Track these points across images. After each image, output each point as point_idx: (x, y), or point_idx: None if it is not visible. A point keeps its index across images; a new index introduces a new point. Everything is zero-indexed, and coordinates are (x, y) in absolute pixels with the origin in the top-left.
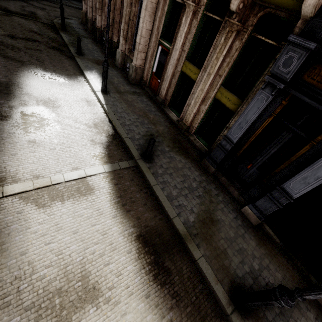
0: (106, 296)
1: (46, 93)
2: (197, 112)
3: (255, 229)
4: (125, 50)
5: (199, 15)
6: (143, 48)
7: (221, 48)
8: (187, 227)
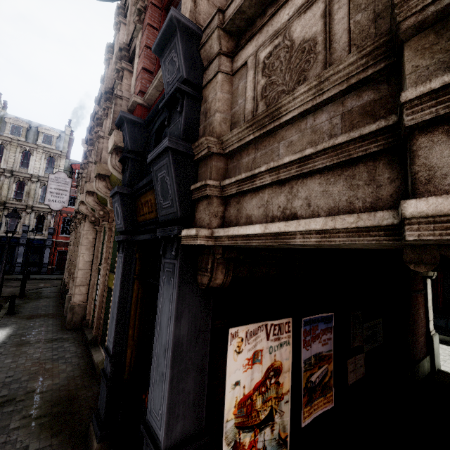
0: None
1: None
2: None
3: None
4: None
5: (113, 229)
6: (83, 280)
7: None
8: None
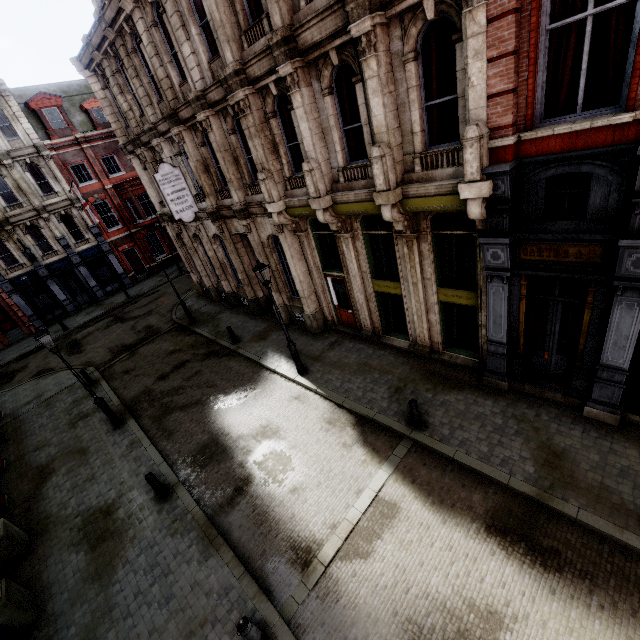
0: (509, 615)
1: (253, 422)
2: (430, 324)
3: (622, 430)
4: (283, 301)
5: (360, 238)
6: (309, 291)
7: (410, 257)
8: (533, 483)
